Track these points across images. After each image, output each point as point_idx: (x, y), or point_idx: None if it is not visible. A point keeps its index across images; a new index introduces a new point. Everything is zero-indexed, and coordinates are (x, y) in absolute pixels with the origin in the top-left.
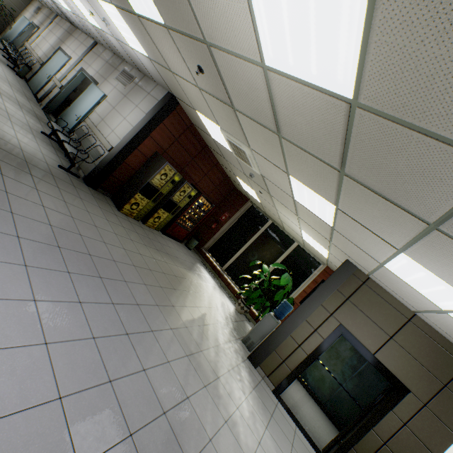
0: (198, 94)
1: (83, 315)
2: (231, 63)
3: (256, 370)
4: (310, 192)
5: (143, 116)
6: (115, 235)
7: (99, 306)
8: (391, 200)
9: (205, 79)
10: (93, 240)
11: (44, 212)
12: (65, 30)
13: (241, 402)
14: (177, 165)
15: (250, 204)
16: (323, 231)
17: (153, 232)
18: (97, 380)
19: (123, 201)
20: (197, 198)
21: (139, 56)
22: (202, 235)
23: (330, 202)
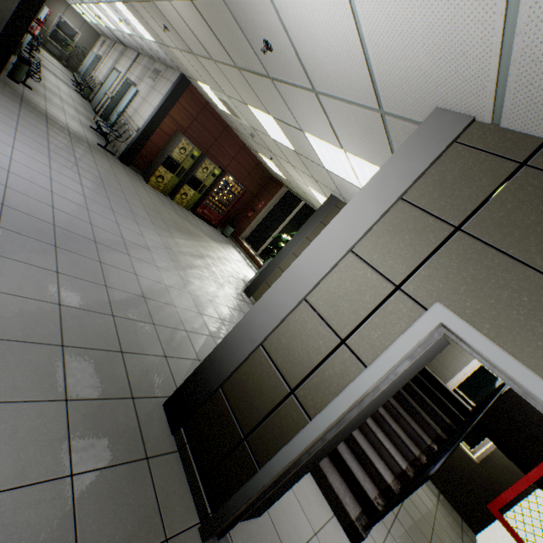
0: (184, 58)
1: (82, 188)
2: (164, 9)
3: (249, 300)
4: (260, 114)
5: (162, 98)
6: (133, 187)
7: (96, 193)
8: (256, 73)
9: (173, 37)
10: (109, 178)
11: (73, 152)
12: (120, 52)
13: (209, 287)
14: (201, 147)
15: (285, 189)
16: (303, 167)
17: (182, 209)
18: (78, 203)
19: (150, 175)
20: (222, 178)
21: (153, 46)
22: (240, 226)
23: (269, 115)
